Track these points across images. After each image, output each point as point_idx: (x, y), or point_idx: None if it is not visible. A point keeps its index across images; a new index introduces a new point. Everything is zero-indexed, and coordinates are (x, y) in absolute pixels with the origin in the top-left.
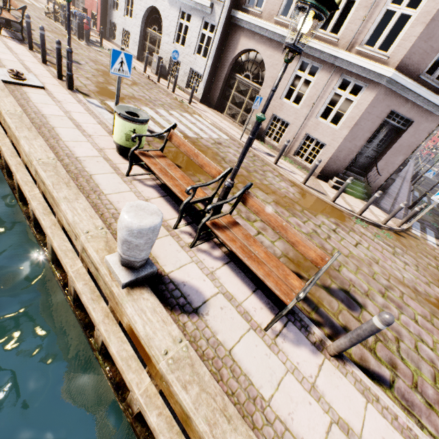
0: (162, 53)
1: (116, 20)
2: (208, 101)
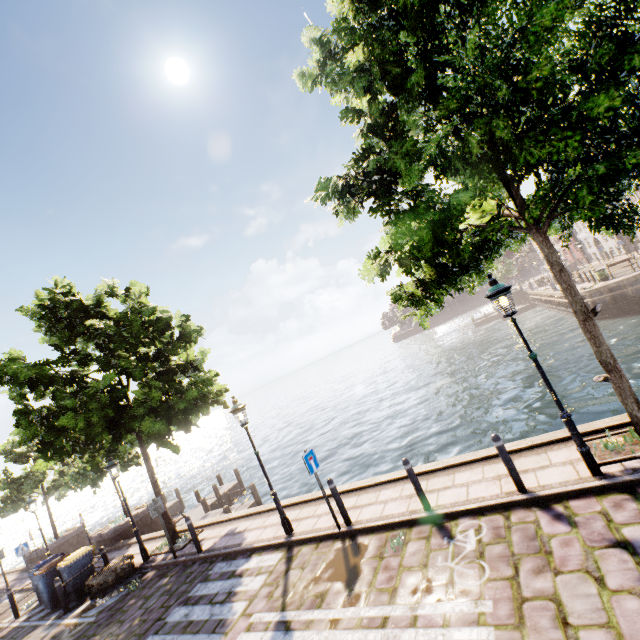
0: (605, 249)
1: (588, 252)
2: (630, 251)
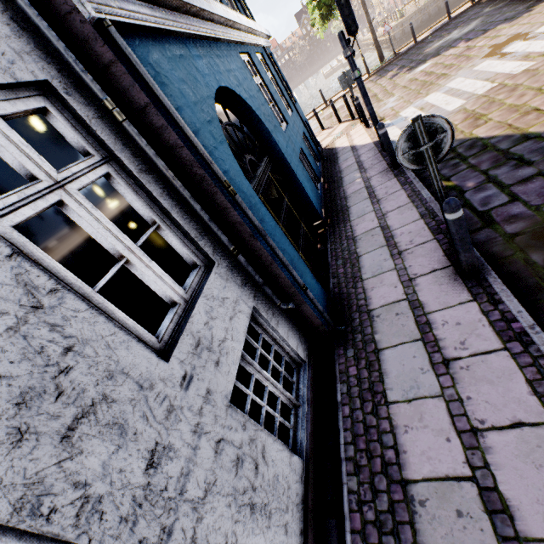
0: None
1: None
2: None
